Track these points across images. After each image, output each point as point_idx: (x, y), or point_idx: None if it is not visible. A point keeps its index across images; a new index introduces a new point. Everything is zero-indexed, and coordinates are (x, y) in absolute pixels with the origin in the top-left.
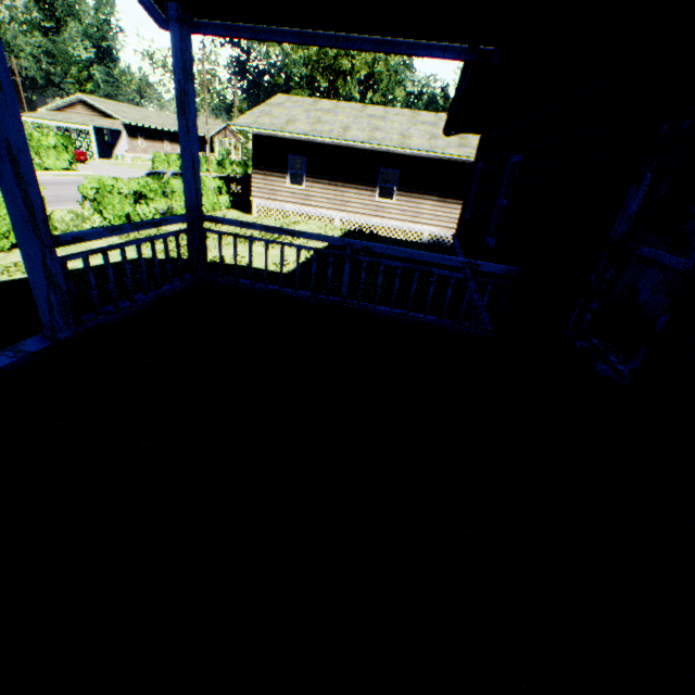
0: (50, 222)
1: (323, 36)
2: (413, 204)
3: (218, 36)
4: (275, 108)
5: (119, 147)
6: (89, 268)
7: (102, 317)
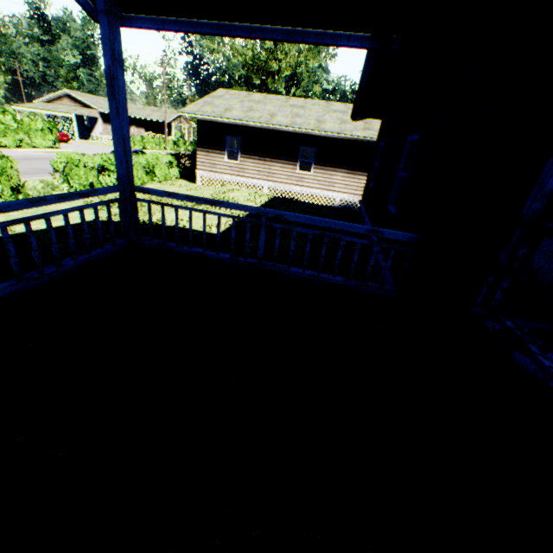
0: (23, 190)
1: (238, 27)
2: (327, 175)
3: (147, 28)
4: (216, 99)
5: (96, 130)
6: (8, 238)
7: (24, 283)
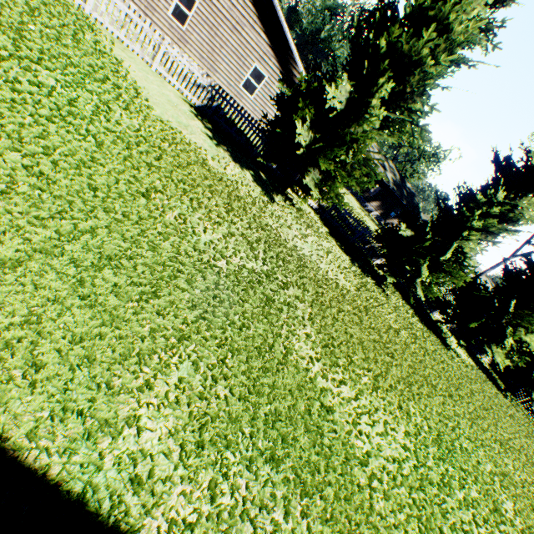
0: None
1: None
2: None
3: None
4: None
5: None
6: None
7: None
